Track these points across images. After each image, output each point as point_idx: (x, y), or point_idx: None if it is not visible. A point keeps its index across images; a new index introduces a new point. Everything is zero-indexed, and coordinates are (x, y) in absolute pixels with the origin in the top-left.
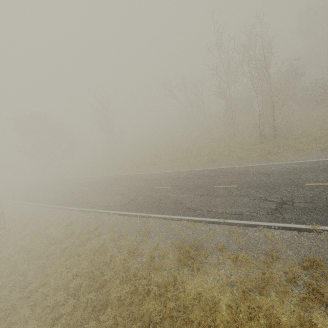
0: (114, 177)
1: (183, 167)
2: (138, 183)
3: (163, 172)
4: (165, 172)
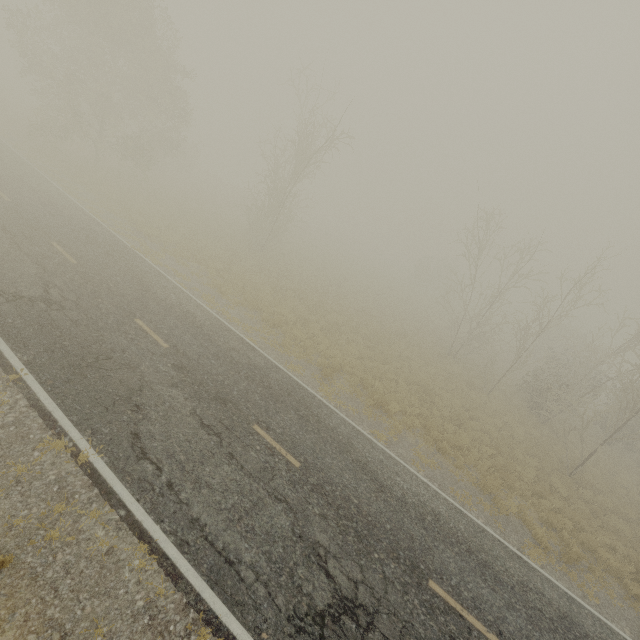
0: (252, 356)
1: (476, 502)
2: (352, 483)
3: (424, 482)
4: (432, 491)
